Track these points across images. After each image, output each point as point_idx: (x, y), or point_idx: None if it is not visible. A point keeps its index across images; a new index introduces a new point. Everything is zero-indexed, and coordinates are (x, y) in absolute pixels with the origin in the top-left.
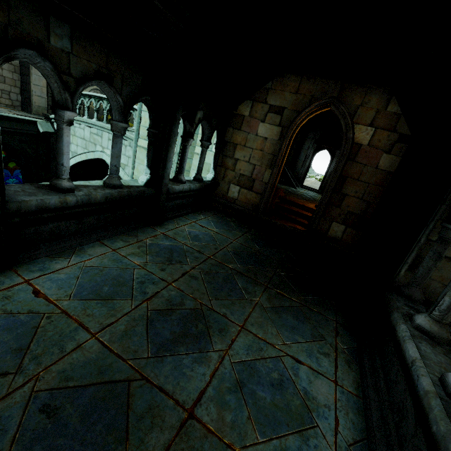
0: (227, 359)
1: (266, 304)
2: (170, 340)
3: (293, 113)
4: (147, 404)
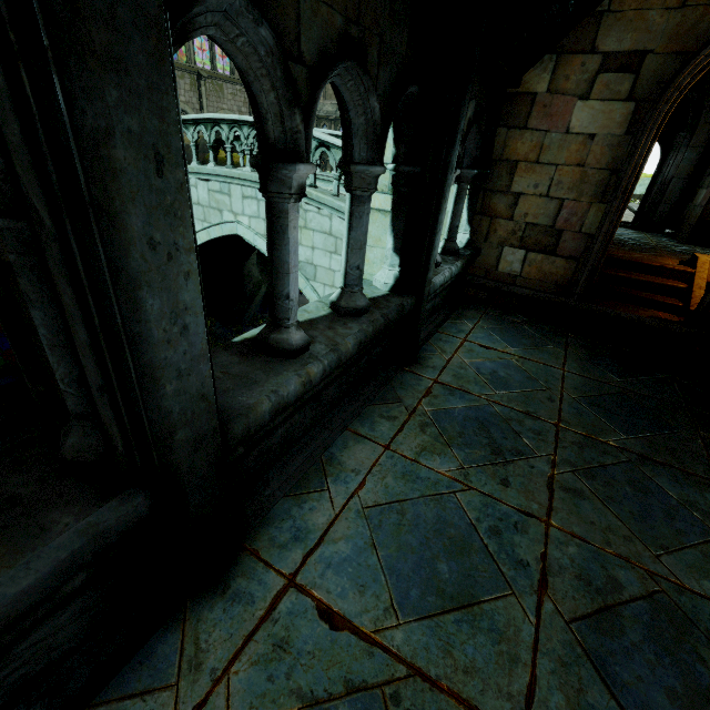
0: None
1: None
2: None
3: (670, 60)
4: None
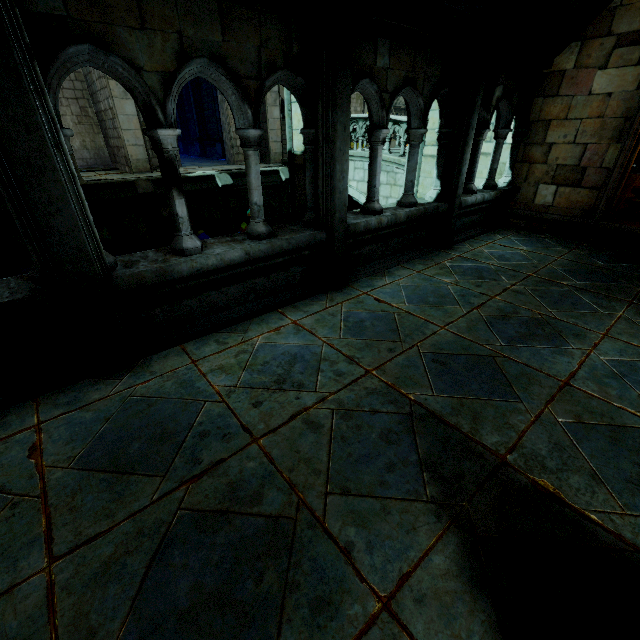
0: (594, 356)
1: (636, 319)
2: (518, 337)
3: None
4: (518, 371)
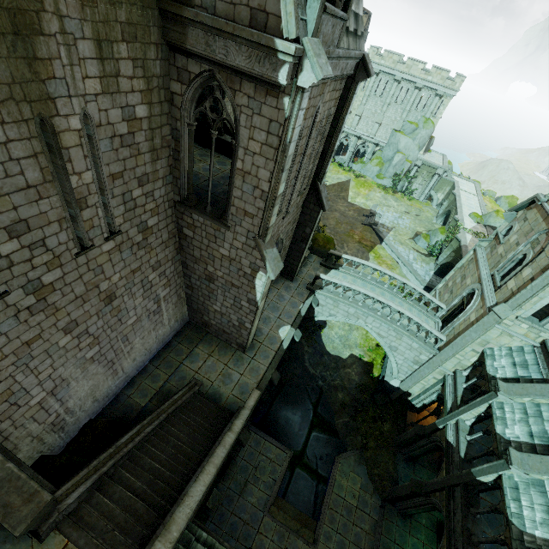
0: None
1: None
2: None
3: None
4: None
